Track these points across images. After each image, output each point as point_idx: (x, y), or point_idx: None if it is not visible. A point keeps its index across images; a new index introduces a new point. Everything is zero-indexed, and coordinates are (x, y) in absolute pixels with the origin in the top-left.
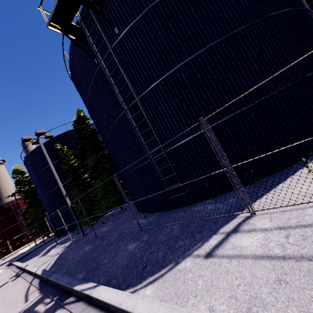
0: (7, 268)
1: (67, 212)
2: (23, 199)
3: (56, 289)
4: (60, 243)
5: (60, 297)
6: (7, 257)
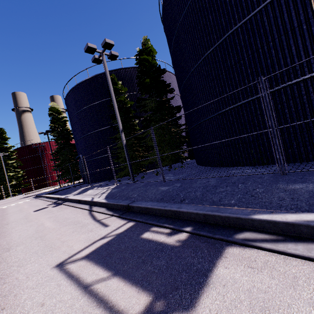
0: (36, 199)
1: (104, 158)
2: (55, 139)
3: (166, 218)
4: (99, 186)
5: (201, 228)
6: (29, 193)
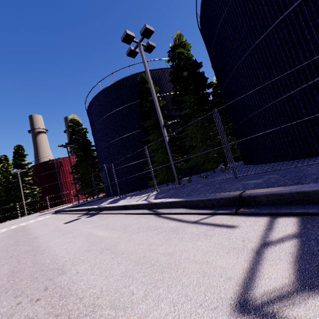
0: (57, 214)
1: (131, 166)
2: (75, 151)
3: None
4: (132, 195)
5: None
6: (45, 211)
